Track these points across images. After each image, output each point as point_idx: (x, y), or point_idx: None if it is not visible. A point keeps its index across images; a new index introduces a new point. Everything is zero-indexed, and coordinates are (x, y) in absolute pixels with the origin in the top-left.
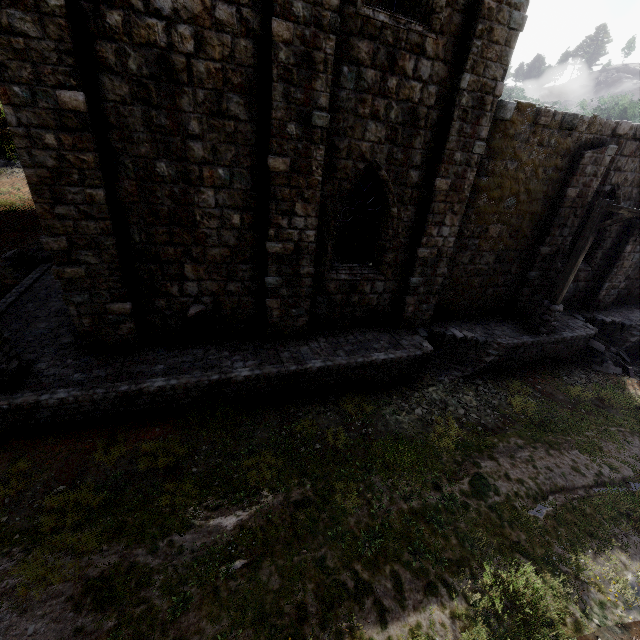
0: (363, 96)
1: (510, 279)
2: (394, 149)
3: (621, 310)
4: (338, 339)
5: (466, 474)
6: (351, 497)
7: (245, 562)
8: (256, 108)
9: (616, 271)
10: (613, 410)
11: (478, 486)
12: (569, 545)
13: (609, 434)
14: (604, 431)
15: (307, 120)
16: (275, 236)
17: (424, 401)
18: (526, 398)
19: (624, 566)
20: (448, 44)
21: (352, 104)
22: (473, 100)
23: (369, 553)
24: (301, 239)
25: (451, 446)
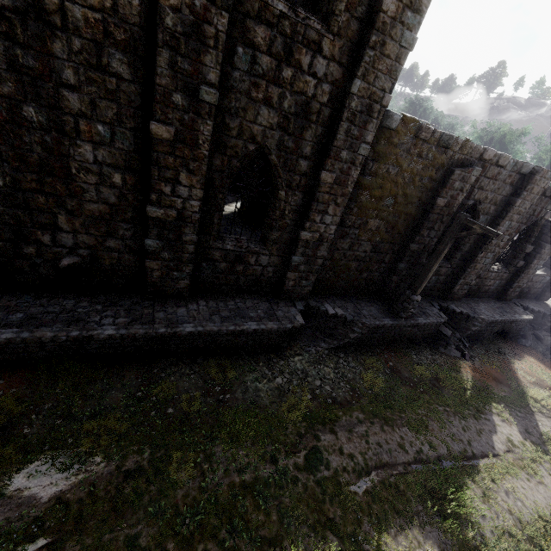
0: (257, 80)
1: (383, 267)
2: (285, 137)
3: (470, 302)
4: (218, 304)
5: (304, 448)
6: (186, 468)
7: (46, 542)
8: (142, 70)
9: (470, 271)
10: (445, 390)
11: (312, 460)
12: (376, 523)
13: (436, 413)
14: (433, 410)
15: (195, 93)
16: (157, 201)
17: (287, 370)
18: (377, 374)
19: (418, 544)
20: (344, 48)
21: (245, 86)
22: (362, 105)
23: (185, 532)
24: (185, 208)
25: (298, 418)
